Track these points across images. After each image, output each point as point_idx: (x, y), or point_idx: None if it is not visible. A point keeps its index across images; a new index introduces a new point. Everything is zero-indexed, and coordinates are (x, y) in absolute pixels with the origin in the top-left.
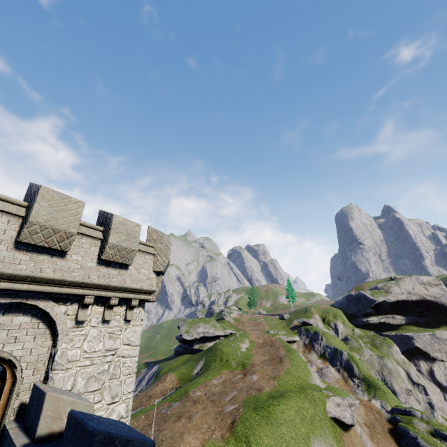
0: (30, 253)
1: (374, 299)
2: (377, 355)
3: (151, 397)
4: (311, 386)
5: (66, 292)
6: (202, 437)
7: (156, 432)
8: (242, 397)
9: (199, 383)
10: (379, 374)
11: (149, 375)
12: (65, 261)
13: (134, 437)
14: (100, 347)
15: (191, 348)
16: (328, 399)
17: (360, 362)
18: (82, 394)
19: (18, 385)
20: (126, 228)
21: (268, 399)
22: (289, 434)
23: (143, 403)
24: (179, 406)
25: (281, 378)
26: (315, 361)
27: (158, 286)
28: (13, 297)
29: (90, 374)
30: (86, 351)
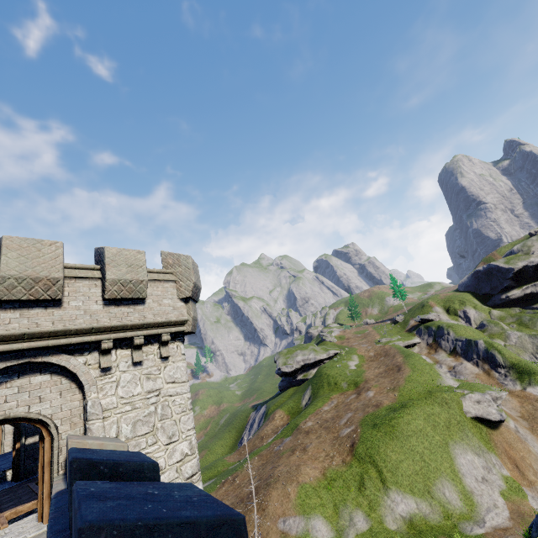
0: (19, 310)
1: (510, 267)
2: (528, 334)
3: (263, 438)
4: (441, 389)
5: (75, 342)
6: (321, 466)
7: (272, 470)
8: (358, 417)
9: (308, 413)
10: (535, 356)
11: (258, 417)
12: (63, 310)
13: (126, 460)
14: (139, 390)
15: (295, 380)
16: (464, 398)
17: (502, 348)
18: (131, 439)
19: (57, 441)
20: (124, 259)
21: (388, 413)
22: (421, 445)
23: (256, 445)
24: (292, 441)
25: (402, 387)
26: (444, 360)
27: (190, 314)
28: (19, 358)
29: (135, 418)
30: (123, 397)
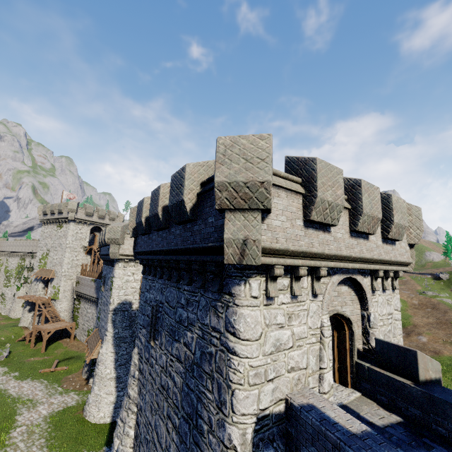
0: (355, 238)
1: None
2: None
3: None
4: None
5: (372, 269)
6: None
7: None
8: None
9: None
10: None
11: None
12: (369, 242)
13: None
14: (384, 311)
15: None
16: None
17: None
18: None
19: (355, 336)
20: (399, 206)
21: None
22: None
23: None
24: None
25: None
26: None
27: (413, 258)
28: (347, 273)
29: (384, 332)
30: (379, 314)
